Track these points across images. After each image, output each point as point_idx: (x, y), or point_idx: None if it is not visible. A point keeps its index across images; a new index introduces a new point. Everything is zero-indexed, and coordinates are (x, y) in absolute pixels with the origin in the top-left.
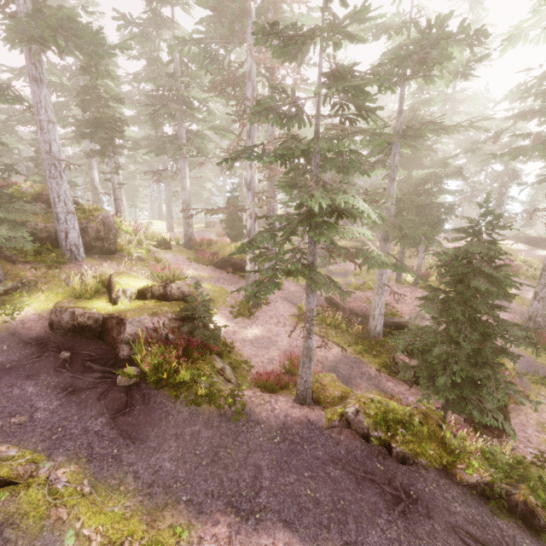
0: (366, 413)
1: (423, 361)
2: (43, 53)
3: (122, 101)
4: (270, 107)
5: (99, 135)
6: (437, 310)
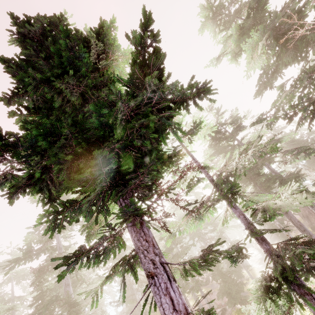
0: (234, 314)
1: (227, 297)
2: (75, 271)
3: (51, 290)
4: (166, 250)
5: (50, 313)
6: (218, 276)
